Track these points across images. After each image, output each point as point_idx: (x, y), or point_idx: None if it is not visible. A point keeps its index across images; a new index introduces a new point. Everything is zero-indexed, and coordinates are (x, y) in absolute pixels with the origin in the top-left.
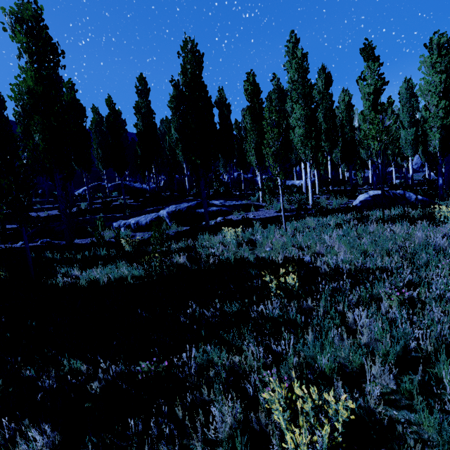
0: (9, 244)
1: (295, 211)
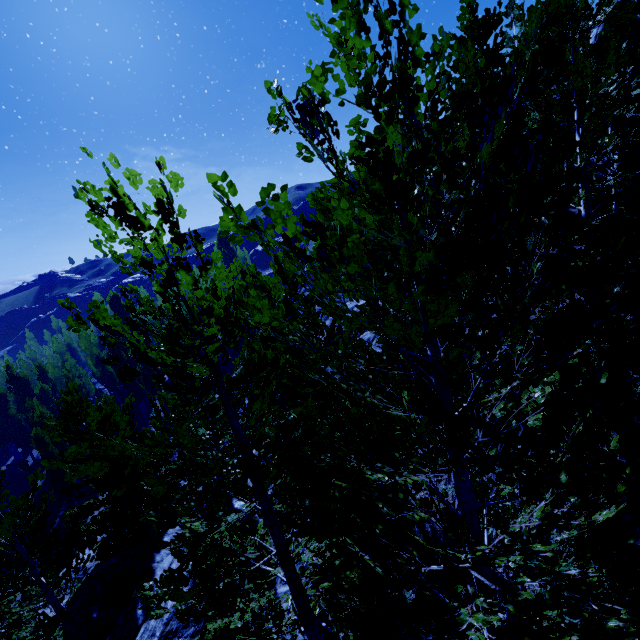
0: None
1: None
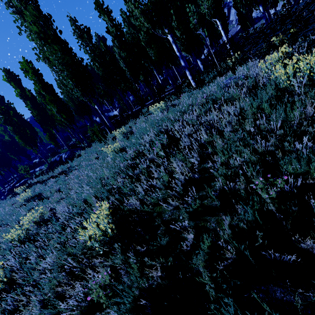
0: None
1: None
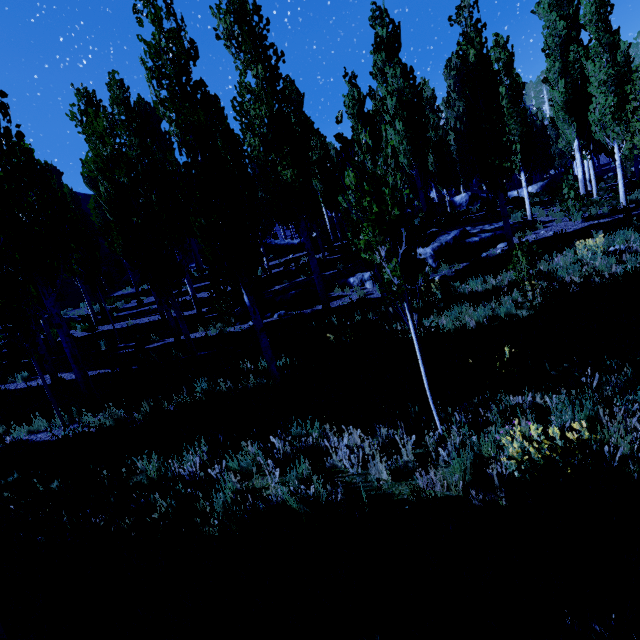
0: (237, 325)
1: (611, 215)
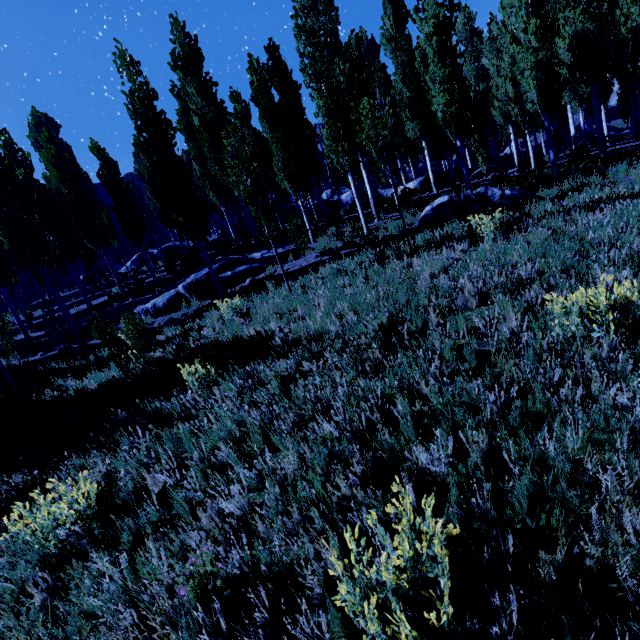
0: (30, 357)
1: (340, 250)
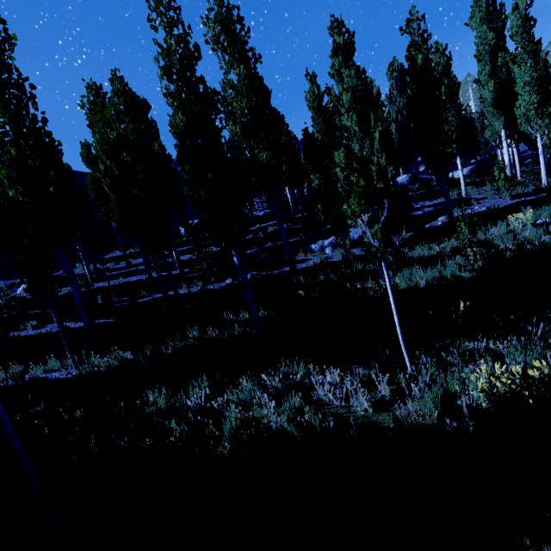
0: (216, 283)
1: (535, 194)
